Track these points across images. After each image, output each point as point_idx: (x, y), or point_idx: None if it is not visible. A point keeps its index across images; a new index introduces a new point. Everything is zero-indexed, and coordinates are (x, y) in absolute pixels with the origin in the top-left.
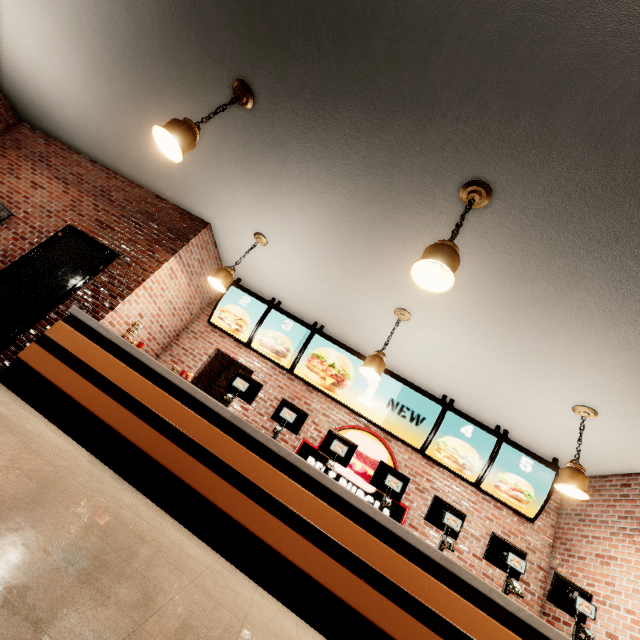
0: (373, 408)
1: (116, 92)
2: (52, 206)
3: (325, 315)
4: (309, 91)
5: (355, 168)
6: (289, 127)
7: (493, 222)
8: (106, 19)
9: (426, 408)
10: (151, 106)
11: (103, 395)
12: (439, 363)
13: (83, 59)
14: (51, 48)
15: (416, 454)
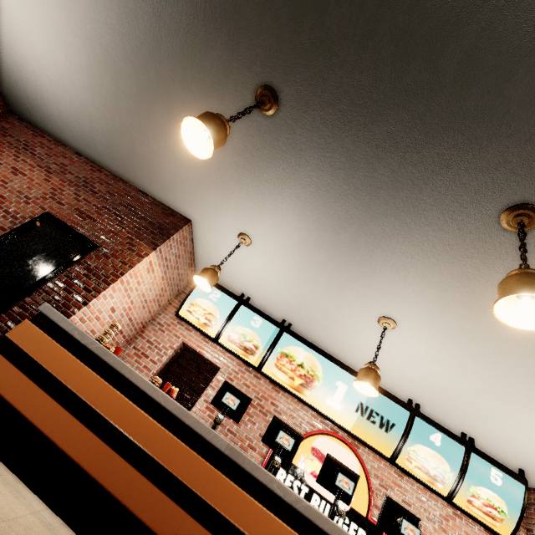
0: (342, 412)
1: (120, 90)
2: (31, 192)
3: (296, 314)
4: (347, 101)
5: (378, 181)
6: (311, 136)
7: (532, 246)
8: (127, 18)
9: (395, 413)
10: (156, 106)
11: (70, 418)
12: (414, 370)
13: (91, 56)
14: (58, 44)
15: (384, 462)
